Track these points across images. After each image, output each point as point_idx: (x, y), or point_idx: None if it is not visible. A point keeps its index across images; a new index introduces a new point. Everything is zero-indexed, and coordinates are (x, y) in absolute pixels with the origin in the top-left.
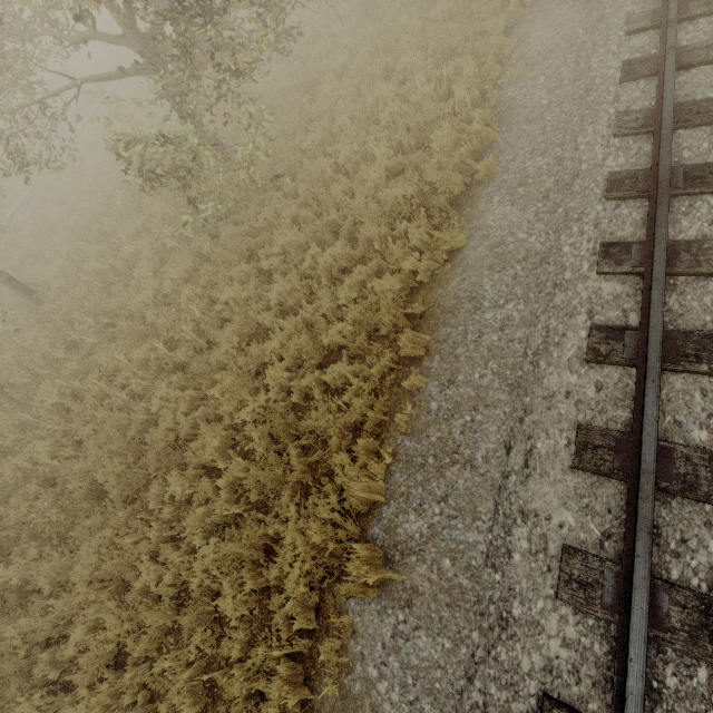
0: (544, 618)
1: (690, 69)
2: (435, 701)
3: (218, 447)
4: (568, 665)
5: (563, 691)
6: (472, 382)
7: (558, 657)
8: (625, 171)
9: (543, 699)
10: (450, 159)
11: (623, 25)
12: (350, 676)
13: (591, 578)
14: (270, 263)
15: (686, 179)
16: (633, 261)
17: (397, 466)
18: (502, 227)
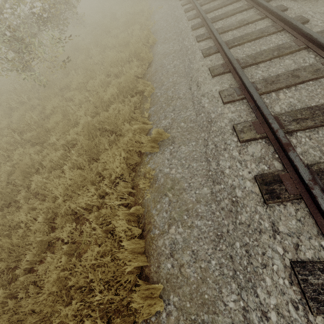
0: (222, 111)
1: (202, 6)
2: (196, 161)
3: (60, 158)
4: (236, 116)
5: (238, 122)
6: (170, 81)
7: (232, 116)
8: (195, 23)
9: (233, 127)
10: (139, 39)
11: (180, 5)
12: (157, 181)
13: (231, 93)
14: (72, 93)
15: (212, 19)
16: (206, 35)
17: (151, 117)
18: (164, 49)
